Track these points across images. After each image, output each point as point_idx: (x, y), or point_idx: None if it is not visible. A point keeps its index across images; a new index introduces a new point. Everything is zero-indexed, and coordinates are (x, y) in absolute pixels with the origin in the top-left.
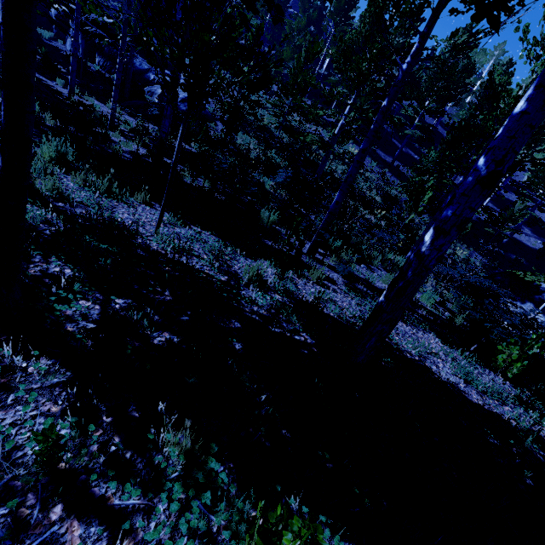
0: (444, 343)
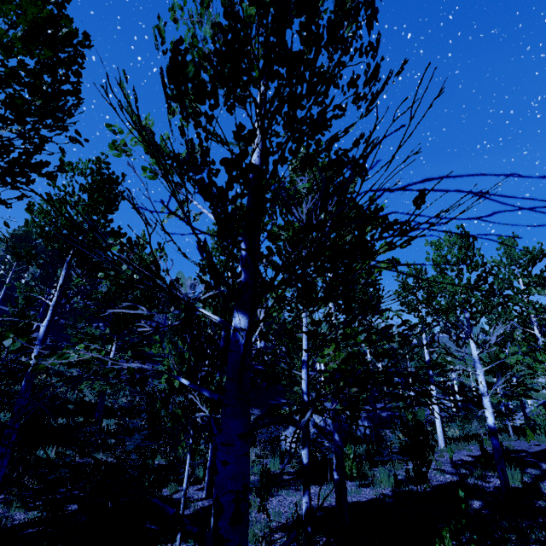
0: (318, 485)
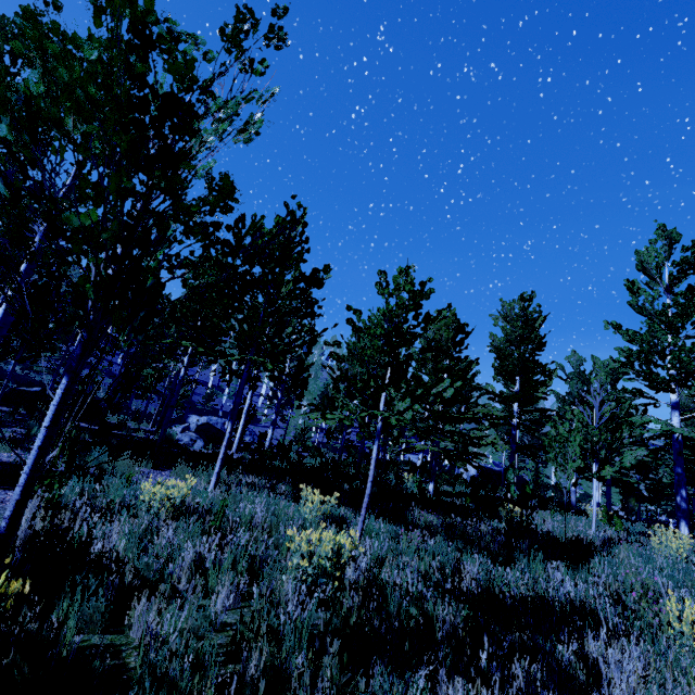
0: None
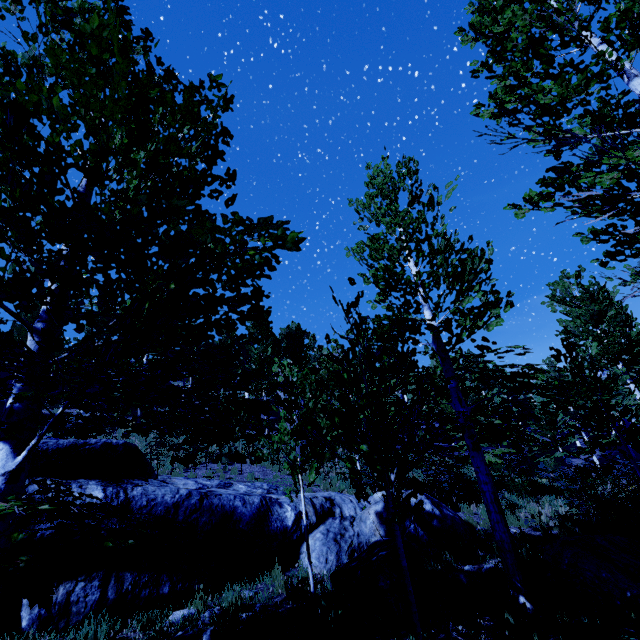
0: None
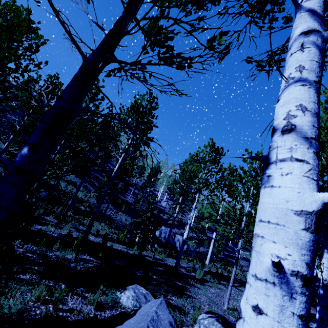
0: (109, 241)
